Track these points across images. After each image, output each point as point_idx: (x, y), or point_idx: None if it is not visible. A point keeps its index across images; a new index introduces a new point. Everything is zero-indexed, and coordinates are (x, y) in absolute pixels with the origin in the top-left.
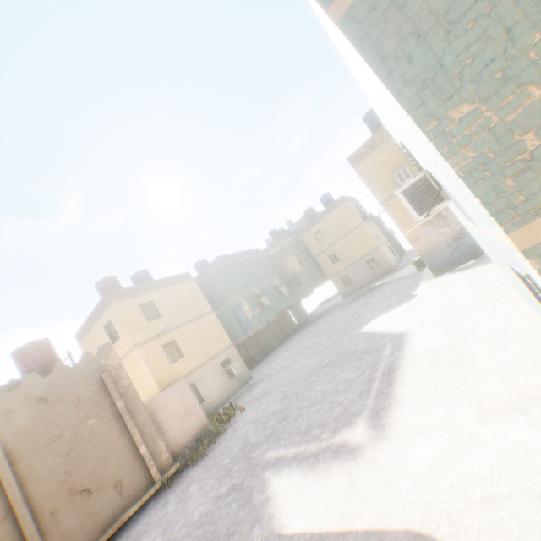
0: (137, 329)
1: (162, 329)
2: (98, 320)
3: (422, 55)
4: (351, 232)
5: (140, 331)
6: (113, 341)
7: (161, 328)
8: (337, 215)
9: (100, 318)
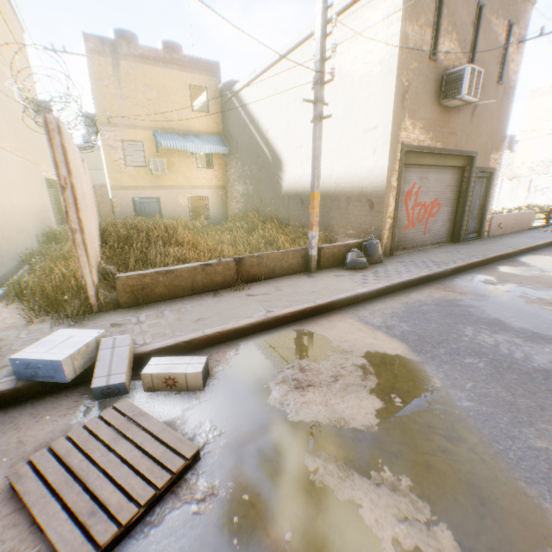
0: None
1: None
2: None
3: None
4: (99, 170)
5: None
6: None
7: None
8: (95, 154)
9: None
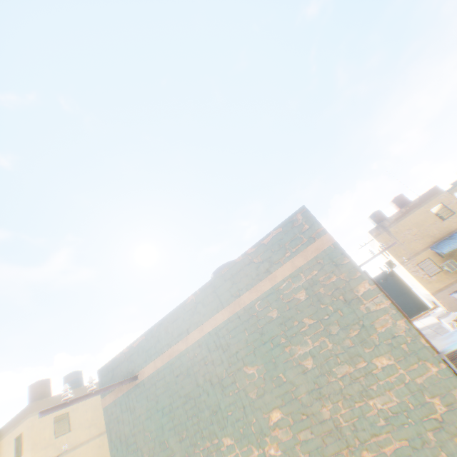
0: (42, 446)
1: (64, 449)
2: (14, 428)
3: (120, 449)
4: None
5: (44, 449)
6: (18, 455)
7: (63, 448)
8: None
9: (16, 426)
